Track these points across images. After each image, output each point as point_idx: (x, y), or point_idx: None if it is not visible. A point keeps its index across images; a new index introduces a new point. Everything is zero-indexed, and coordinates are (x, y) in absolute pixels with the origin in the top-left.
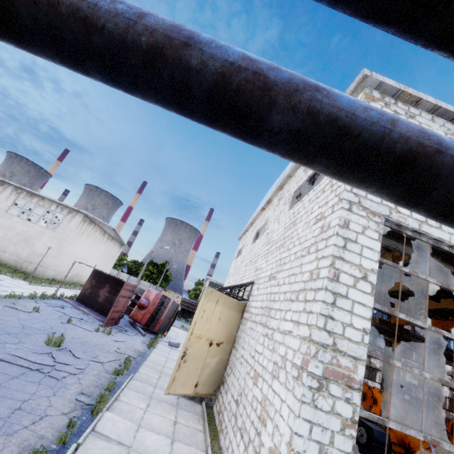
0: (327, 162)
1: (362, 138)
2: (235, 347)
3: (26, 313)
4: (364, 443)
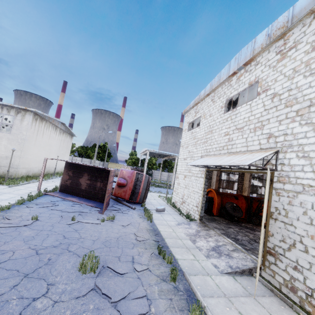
0: None
1: None
2: (277, 220)
3: (26, 226)
4: None
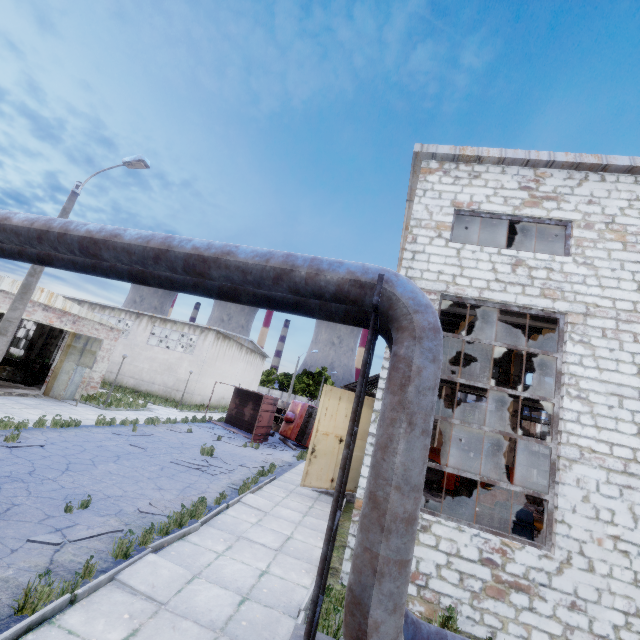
0: (272, 309)
1: (277, 300)
2: None
3: (182, 434)
4: (503, 522)
